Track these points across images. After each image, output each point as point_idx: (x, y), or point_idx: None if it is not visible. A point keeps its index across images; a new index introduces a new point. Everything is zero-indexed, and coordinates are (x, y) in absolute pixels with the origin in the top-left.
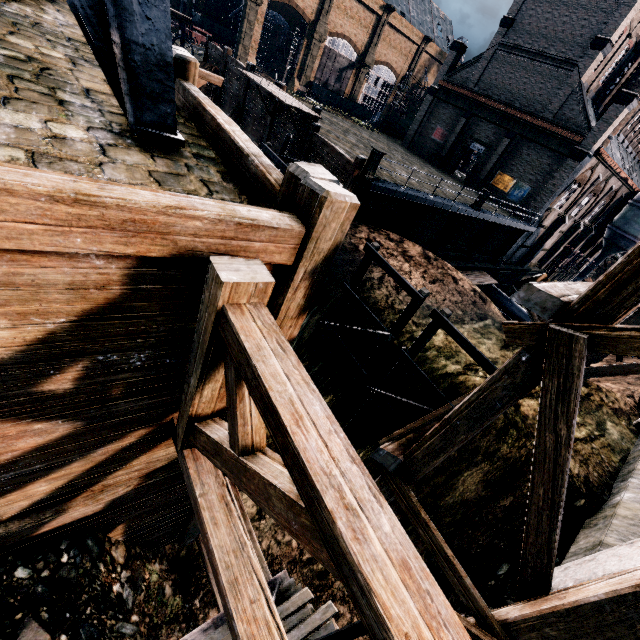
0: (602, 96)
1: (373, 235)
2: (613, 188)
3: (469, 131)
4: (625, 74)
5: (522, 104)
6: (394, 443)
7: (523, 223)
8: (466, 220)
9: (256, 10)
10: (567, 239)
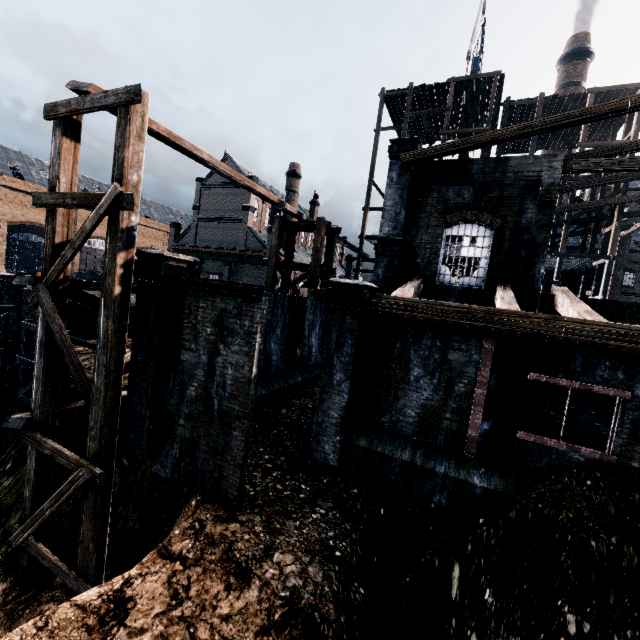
0: None
1: None
2: None
3: (204, 269)
4: None
5: (226, 245)
6: (26, 413)
7: None
8: None
9: None
10: None
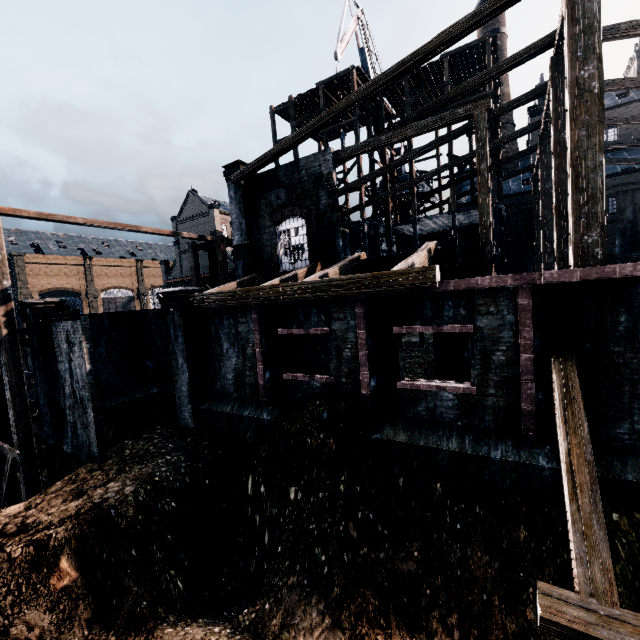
0: None
1: None
2: None
3: None
4: None
5: (206, 270)
6: None
7: None
8: None
9: None
10: None
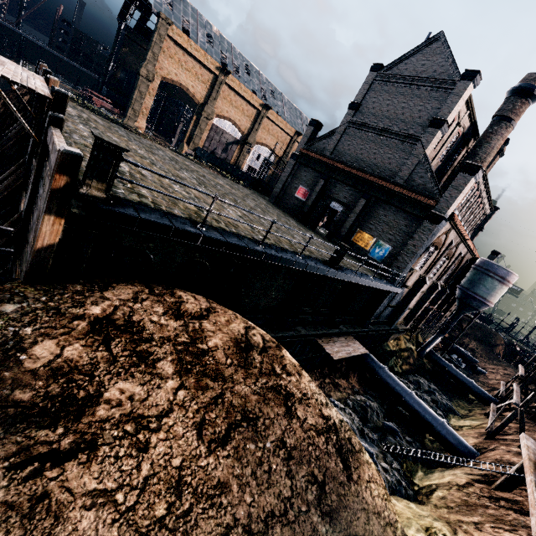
0: (441, 173)
1: (134, 306)
2: (462, 253)
3: (328, 191)
4: (456, 158)
5: (374, 170)
6: None
7: (389, 284)
8: (324, 278)
9: (148, 84)
10: (428, 298)
